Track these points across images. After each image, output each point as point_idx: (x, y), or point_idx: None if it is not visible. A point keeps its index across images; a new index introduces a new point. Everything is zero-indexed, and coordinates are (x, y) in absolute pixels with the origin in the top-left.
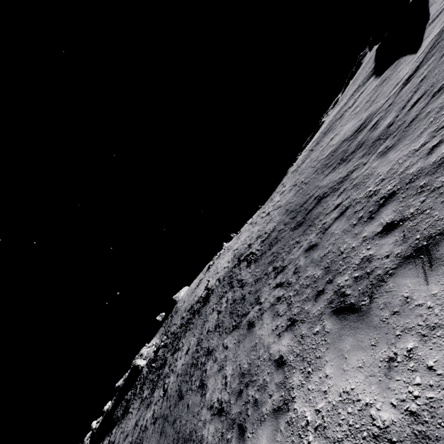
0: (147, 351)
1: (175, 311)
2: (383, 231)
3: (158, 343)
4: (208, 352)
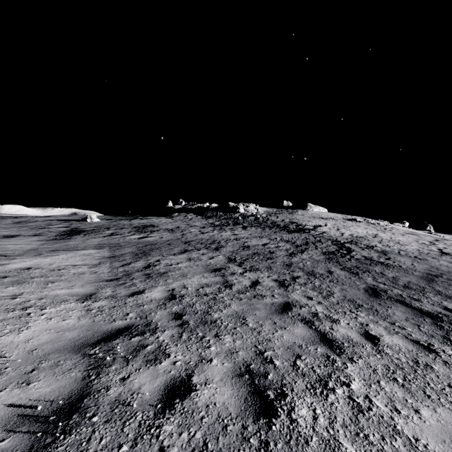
0: (251, 208)
1: (291, 212)
2: (184, 382)
3: (259, 213)
4: (219, 247)
